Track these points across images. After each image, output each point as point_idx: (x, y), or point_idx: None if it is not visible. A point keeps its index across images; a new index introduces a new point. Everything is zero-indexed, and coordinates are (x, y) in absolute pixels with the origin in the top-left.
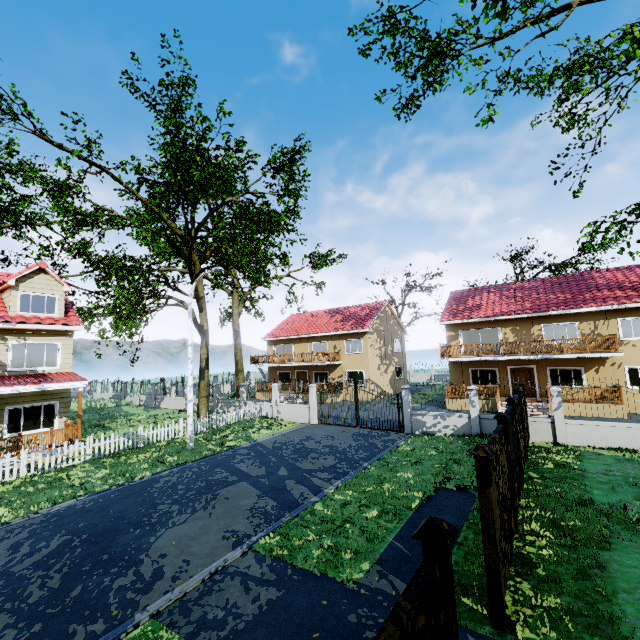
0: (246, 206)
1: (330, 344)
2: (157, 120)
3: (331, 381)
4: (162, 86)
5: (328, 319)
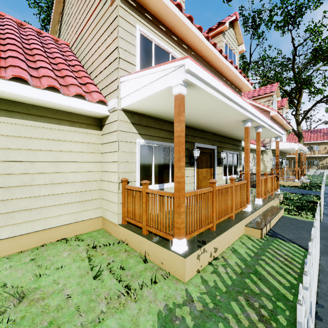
0: (272, 76)
1: (321, 147)
2: (244, 32)
3: (320, 165)
4: (259, 12)
5: (312, 135)
